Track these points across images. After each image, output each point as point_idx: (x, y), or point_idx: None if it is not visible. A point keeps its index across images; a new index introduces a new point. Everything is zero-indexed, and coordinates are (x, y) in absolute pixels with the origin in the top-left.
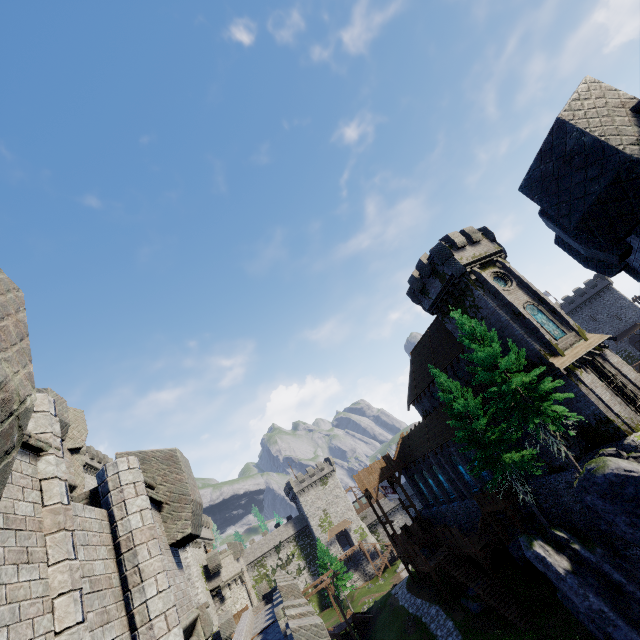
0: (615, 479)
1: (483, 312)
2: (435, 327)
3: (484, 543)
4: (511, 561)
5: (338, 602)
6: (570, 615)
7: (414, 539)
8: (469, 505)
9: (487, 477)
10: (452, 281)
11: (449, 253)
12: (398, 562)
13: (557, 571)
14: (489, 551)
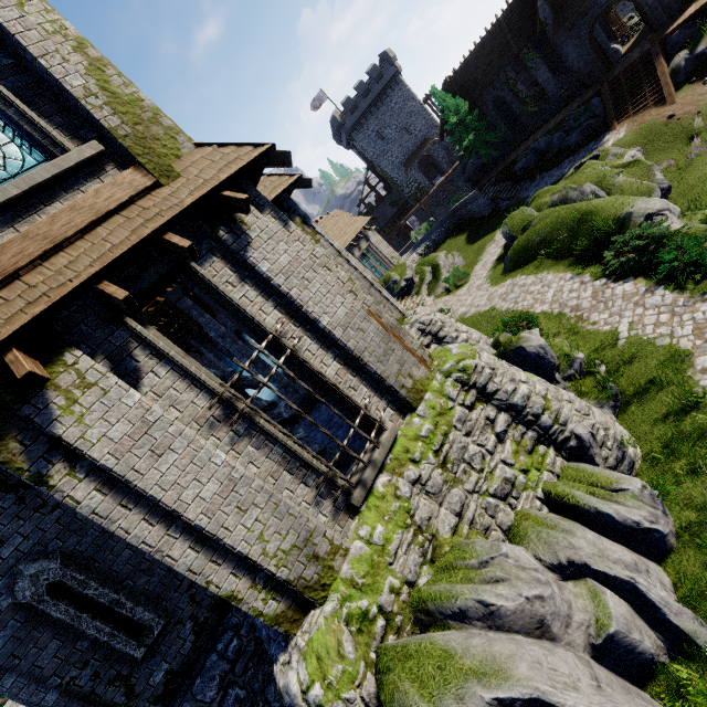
0: None
1: None
2: None
3: None
4: None
5: None
6: None
7: None
8: None
9: None
10: None
11: None
12: None
13: None
14: None
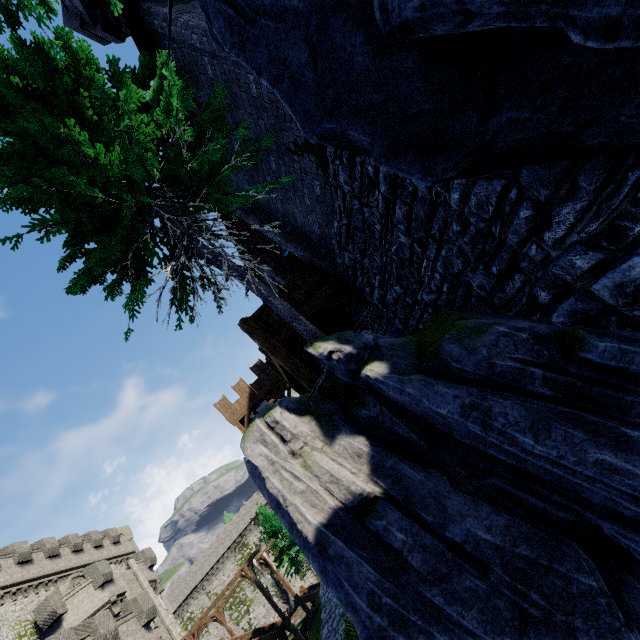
0: None
1: None
2: None
3: None
4: None
5: (263, 591)
6: None
7: None
8: None
9: None
10: None
11: None
12: None
13: (295, 531)
14: None
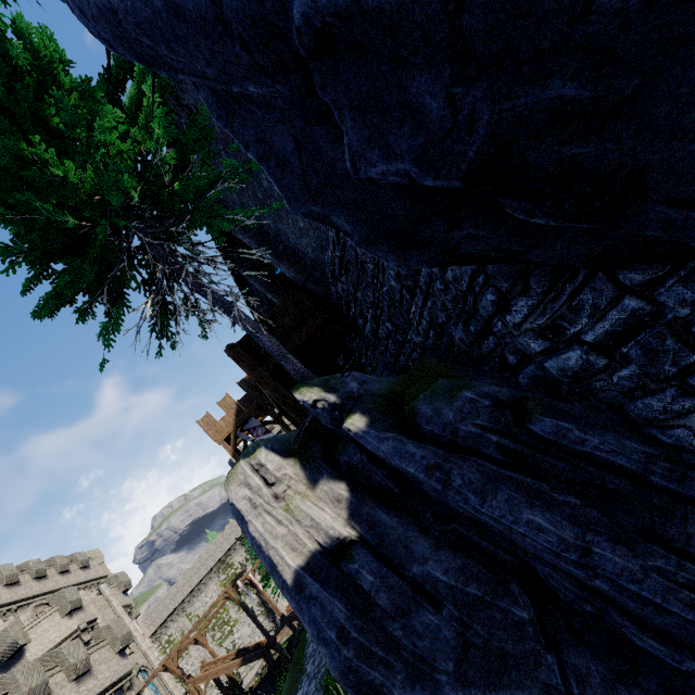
0: None
1: None
2: None
3: None
4: None
5: (248, 612)
6: None
7: None
8: None
9: None
10: None
11: None
12: None
13: (275, 573)
14: None
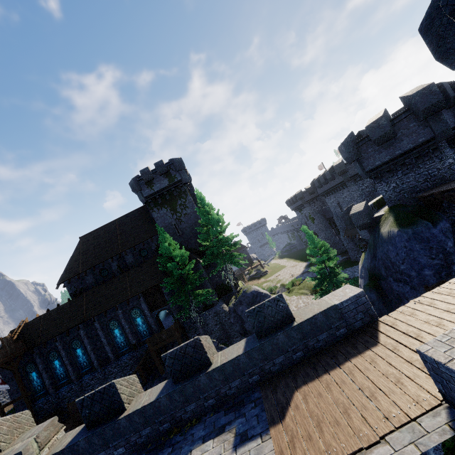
0: (255, 293)
1: (188, 210)
2: (128, 218)
3: None
4: None
5: None
6: None
7: None
8: (111, 368)
9: (145, 332)
10: (178, 184)
11: (184, 167)
12: None
13: None
14: None
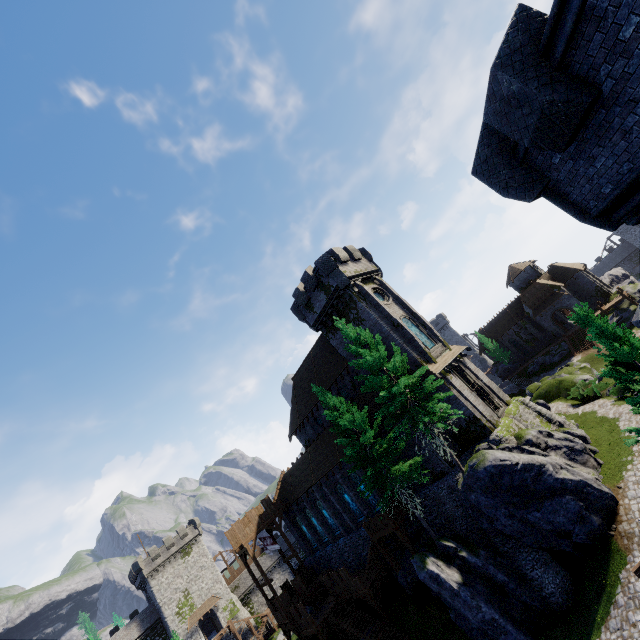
0: (494, 470)
1: (366, 324)
2: (318, 347)
3: (373, 578)
4: (400, 592)
5: None
6: (460, 636)
7: (297, 596)
8: (355, 538)
9: (373, 501)
10: (337, 293)
11: (334, 264)
12: (276, 634)
13: (451, 587)
14: (378, 586)
